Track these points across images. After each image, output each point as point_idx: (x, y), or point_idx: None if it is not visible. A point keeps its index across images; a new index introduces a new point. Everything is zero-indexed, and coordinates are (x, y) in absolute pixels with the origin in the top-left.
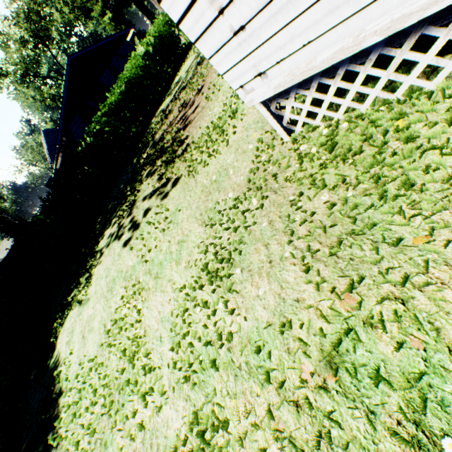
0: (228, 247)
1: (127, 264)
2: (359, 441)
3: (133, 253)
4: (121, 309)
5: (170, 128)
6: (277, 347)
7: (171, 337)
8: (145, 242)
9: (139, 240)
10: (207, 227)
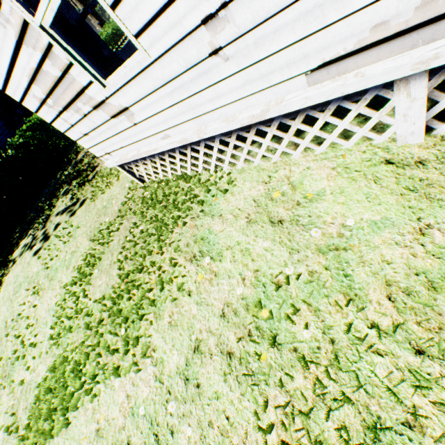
0: (97, 256)
1: (34, 271)
2: (107, 341)
3: (40, 261)
4: (21, 307)
5: (90, 152)
6: (98, 311)
7: (54, 320)
8: (51, 252)
9: (47, 250)
10: (91, 241)
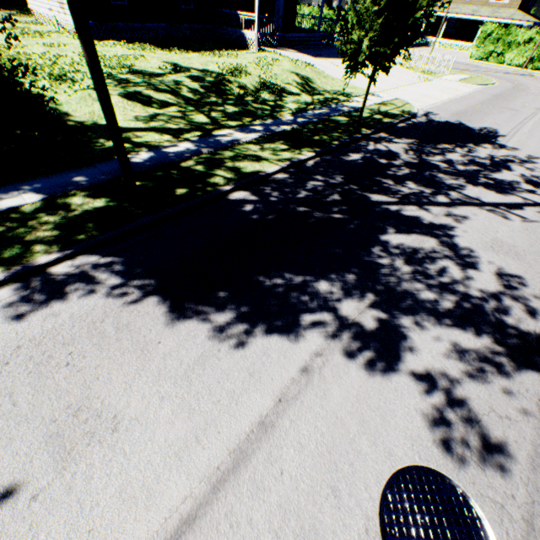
0: None
1: None
2: None
3: None
4: None
5: None
6: None
7: None
8: None
9: None
10: None
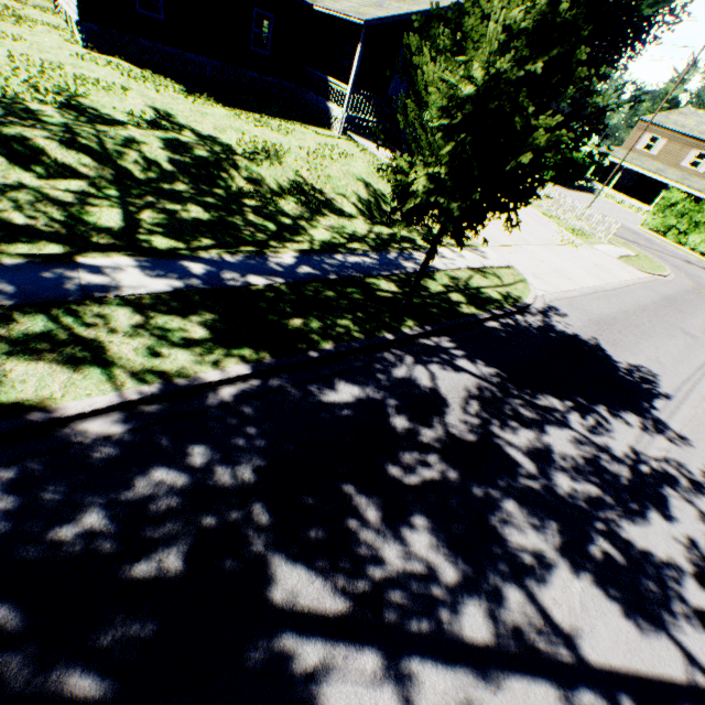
0: None
1: None
2: None
3: None
4: None
5: None
6: None
7: None
8: None
9: None
10: None
